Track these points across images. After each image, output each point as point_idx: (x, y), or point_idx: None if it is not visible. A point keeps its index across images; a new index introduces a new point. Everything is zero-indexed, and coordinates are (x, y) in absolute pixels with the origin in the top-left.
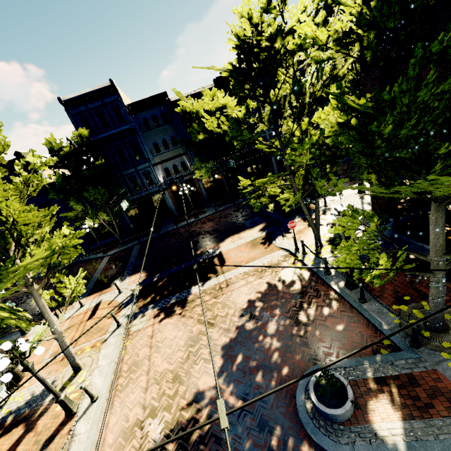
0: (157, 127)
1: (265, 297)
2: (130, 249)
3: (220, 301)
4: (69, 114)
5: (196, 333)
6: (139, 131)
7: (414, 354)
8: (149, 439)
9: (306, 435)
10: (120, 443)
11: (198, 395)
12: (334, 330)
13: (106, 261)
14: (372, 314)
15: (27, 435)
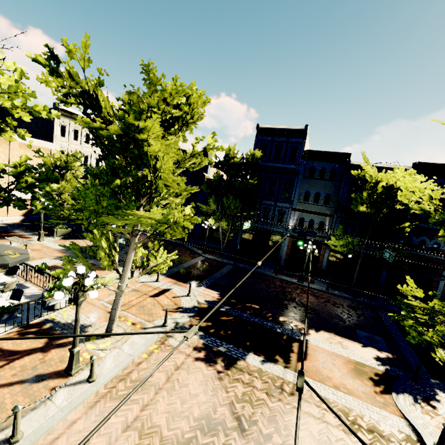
0: (319, 180)
1: None
2: (223, 265)
3: (271, 407)
4: (256, 138)
5: (218, 419)
6: (301, 175)
7: None
8: None
9: None
10: None
11: None
12: None
13: (199, 260)
14: None
15: (39, 353)
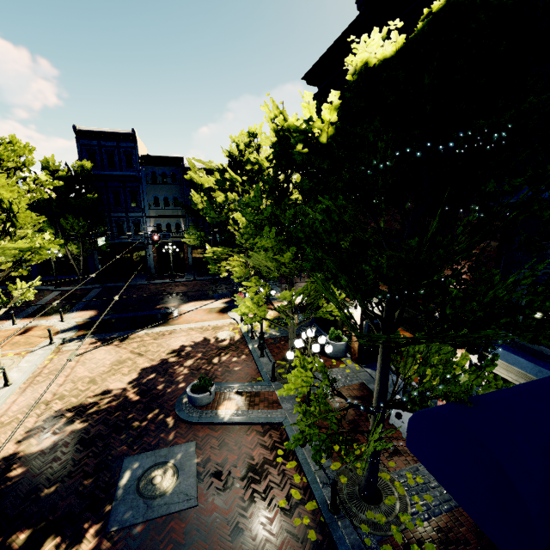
0: (163, 184)
1: (196, 345)
2: (88, 290)
3: (158, 342)
4: (78, 142)
5: (125, 358)
6: (145, 181)
7: (268, 384)
8: (51, 410)
9: (174, 414)
10: (24, 411)
11: (106, 391)
12: (232, 369)
13: (55, 295)
14: (262, 363)
15: None
